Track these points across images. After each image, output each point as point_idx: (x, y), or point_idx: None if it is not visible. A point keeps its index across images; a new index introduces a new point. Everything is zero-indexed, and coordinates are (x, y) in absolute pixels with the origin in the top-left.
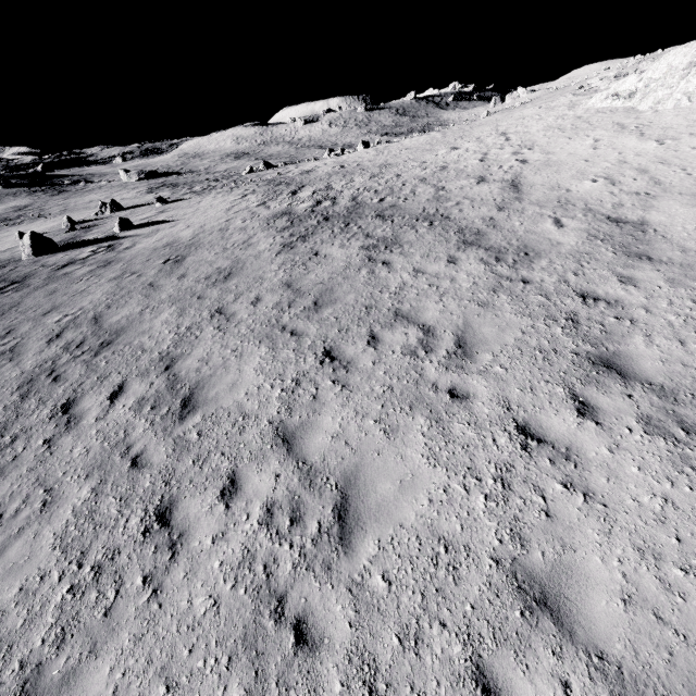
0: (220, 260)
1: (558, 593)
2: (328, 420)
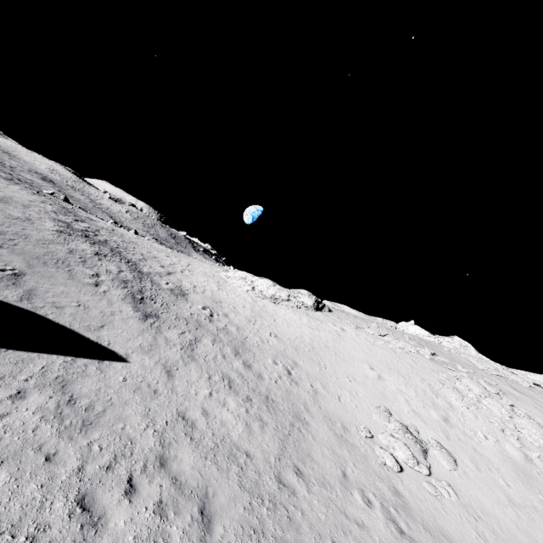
0: (20, 214)
1: (88, 307)
2: (47, 268)
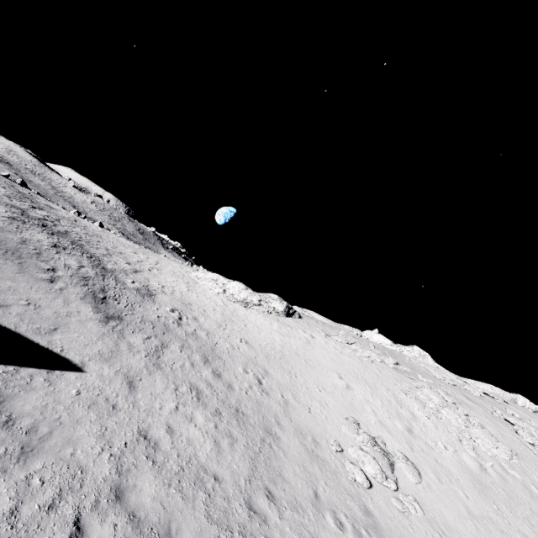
0: None
1: (40, 306)
2: None
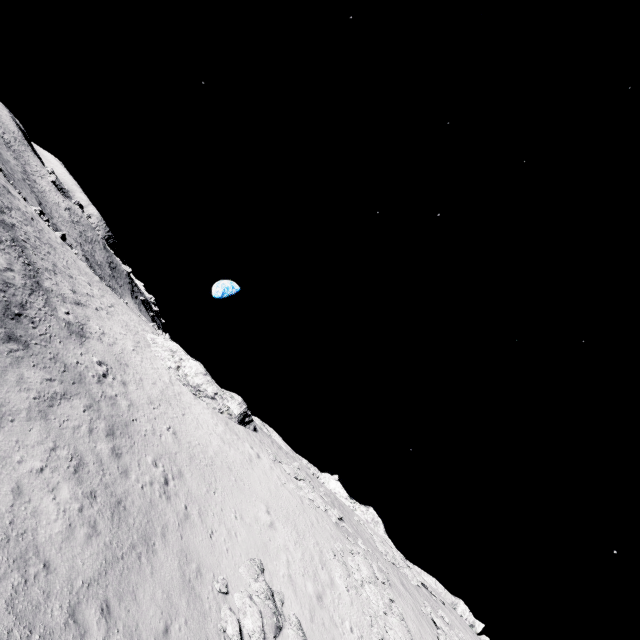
0: None
1: None
2: None
